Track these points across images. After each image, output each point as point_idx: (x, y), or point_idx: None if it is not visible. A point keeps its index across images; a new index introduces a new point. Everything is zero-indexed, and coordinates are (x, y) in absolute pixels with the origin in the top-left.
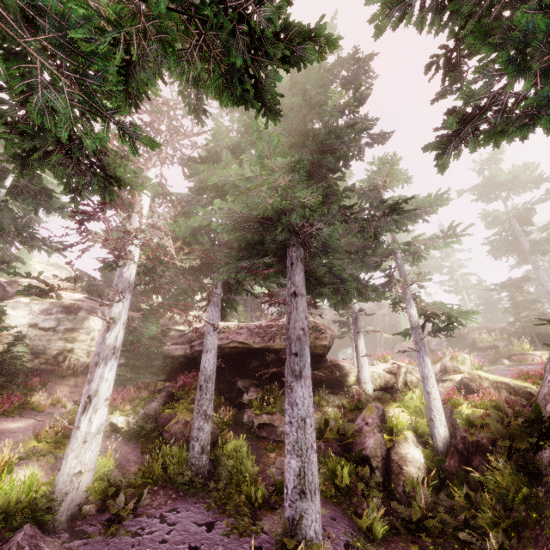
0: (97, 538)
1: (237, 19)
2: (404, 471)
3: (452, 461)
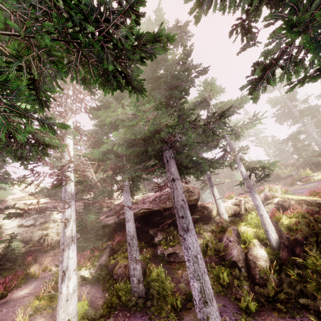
0: None
1: (102, 38)
2: (257, 265)
3: (283, 252)
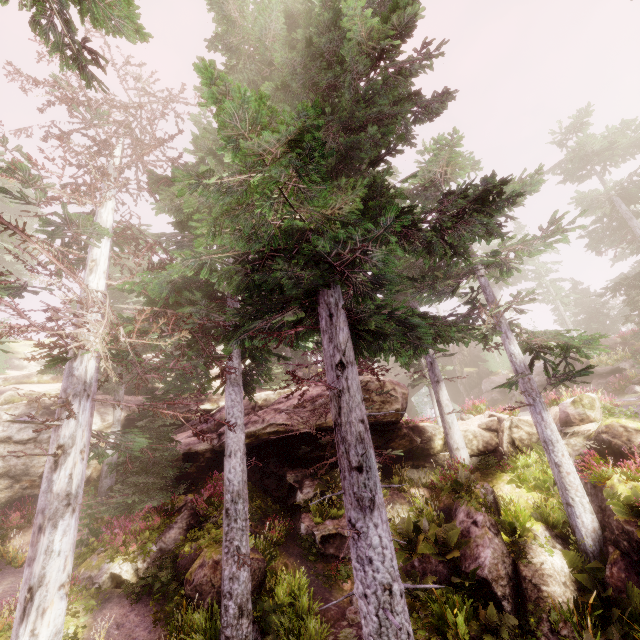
0: None
1: None
2: (544, 594)
3: (614, 569)
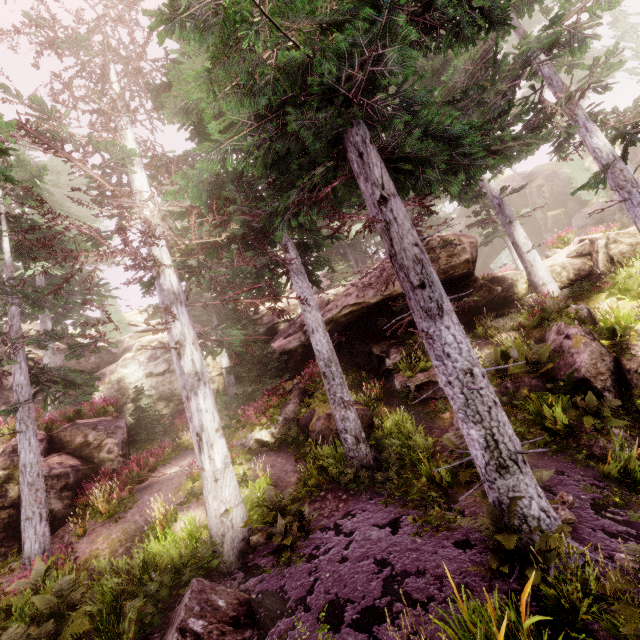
0: (272, 571)
1: None
2: None
3: None
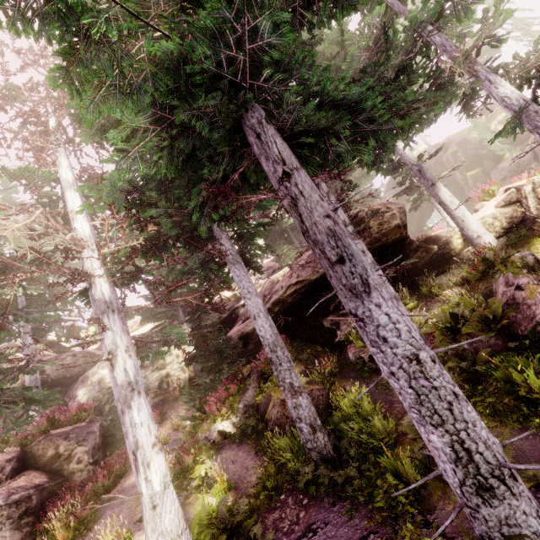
0: None
1: None
2: None
3: None
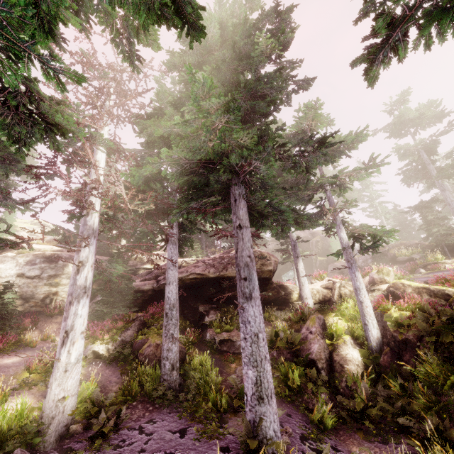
0: (83, 453)
1: None
2: (345, 369)
3: (385, 357)
